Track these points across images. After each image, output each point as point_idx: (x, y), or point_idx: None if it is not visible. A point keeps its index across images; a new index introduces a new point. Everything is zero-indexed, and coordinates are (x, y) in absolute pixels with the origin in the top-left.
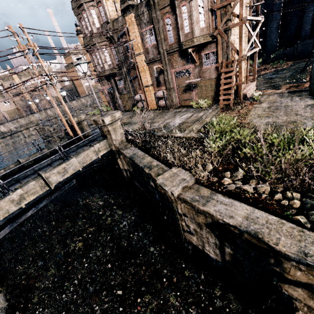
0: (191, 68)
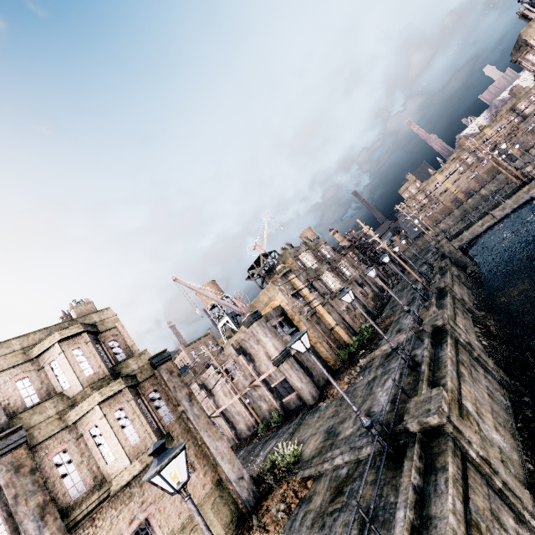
0: None
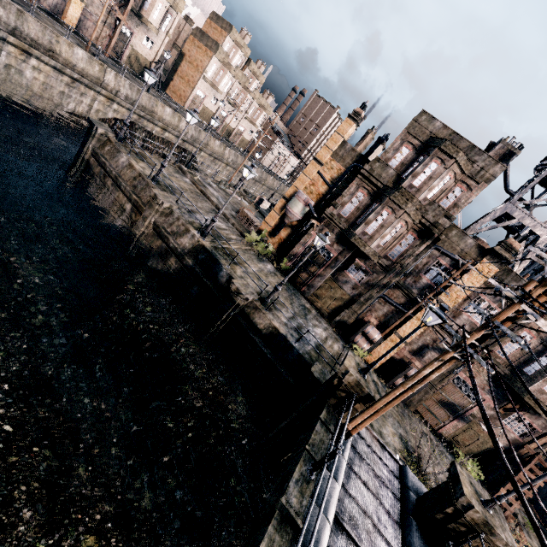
0: (487, 402)
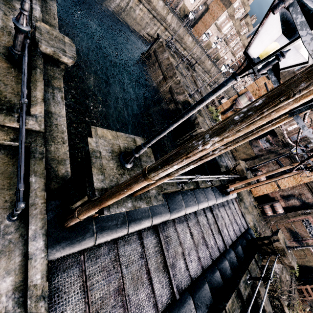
0: None
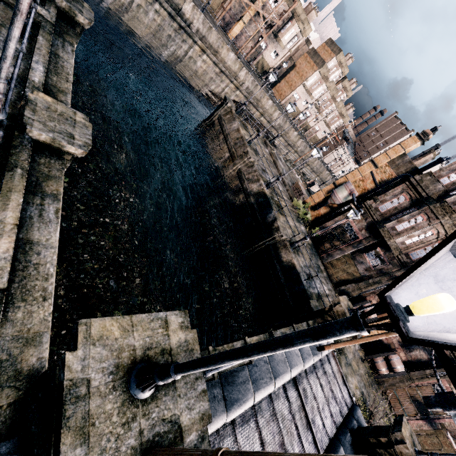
0: None
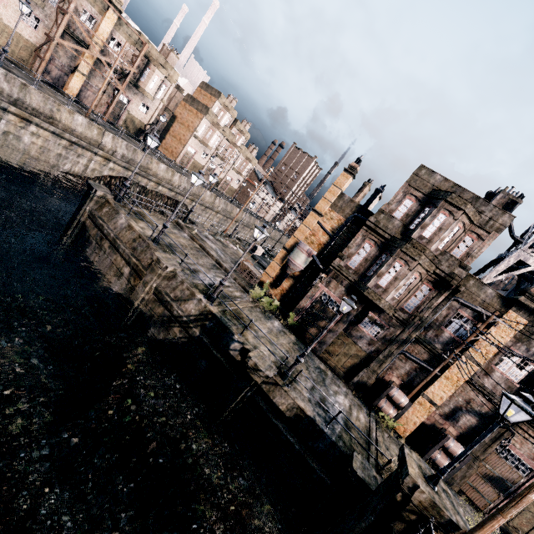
0: None
